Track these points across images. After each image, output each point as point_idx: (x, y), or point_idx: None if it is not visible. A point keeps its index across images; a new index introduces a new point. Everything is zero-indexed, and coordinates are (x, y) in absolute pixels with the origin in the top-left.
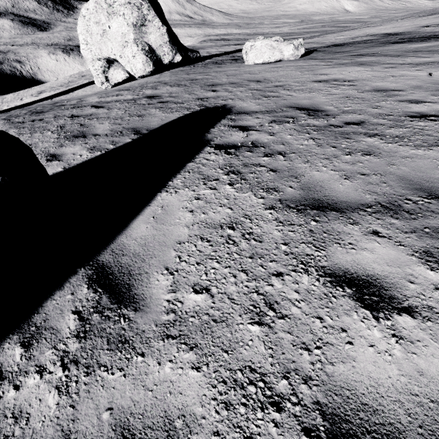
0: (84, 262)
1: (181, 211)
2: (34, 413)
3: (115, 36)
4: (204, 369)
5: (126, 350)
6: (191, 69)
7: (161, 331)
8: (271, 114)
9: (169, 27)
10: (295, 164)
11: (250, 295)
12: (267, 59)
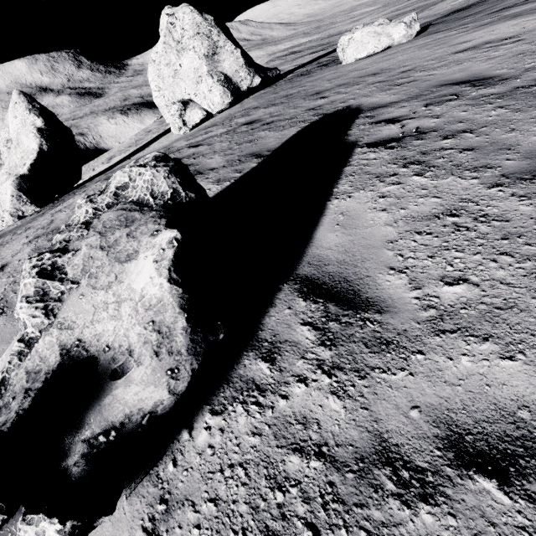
0: (283, 278)
1: (370, 213)
2: (322, 418)
3: (187, 74)
4: (520, 357)
5: (395, 350)
6: (275, 89)
7: (429, 328)
8: (418, 99)
9: (242, 49)
10: (496, 136)
11: (533, 276)
12: (373, 49)
